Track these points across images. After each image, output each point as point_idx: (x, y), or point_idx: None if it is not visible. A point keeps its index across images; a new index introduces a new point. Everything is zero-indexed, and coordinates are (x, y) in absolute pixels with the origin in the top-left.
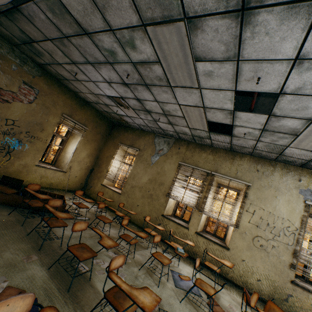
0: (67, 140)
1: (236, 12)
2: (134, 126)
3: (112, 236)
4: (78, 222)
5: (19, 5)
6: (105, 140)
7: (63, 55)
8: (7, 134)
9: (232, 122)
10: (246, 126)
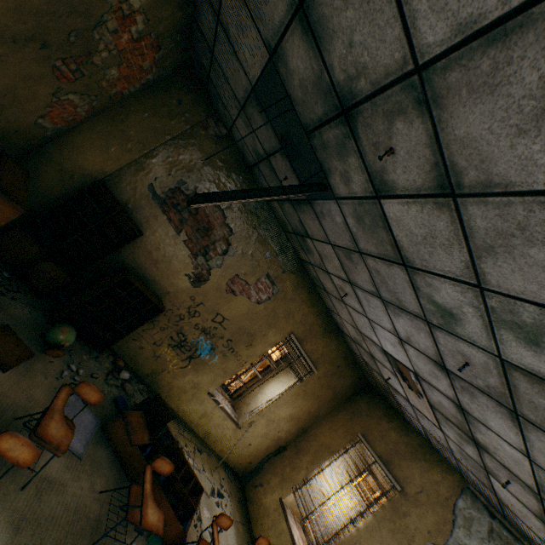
0: (273, 376)
1: None
2: (413, 421)
3: None
4: None
5: (314, 199)
6: (334, 404)
7: (340, 266)
8: (205, 332)
9: None
10: None
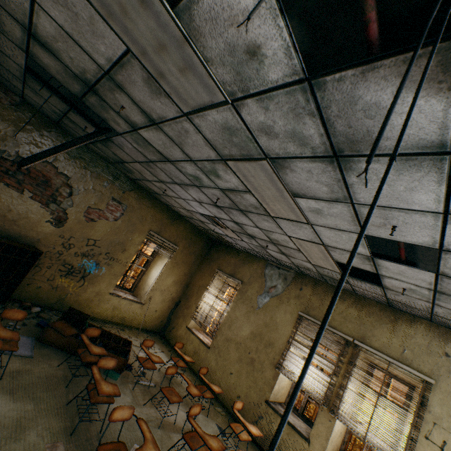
0: (151, 262)
1: (328, 157)
2: (238, 247)
3: (179, 426)
4: (119, 407)
5: (111, 137)
6: (199, 262)
7: (151, 174)
8: (86, 256)
9: (375, 270)
10: (403, 280)
